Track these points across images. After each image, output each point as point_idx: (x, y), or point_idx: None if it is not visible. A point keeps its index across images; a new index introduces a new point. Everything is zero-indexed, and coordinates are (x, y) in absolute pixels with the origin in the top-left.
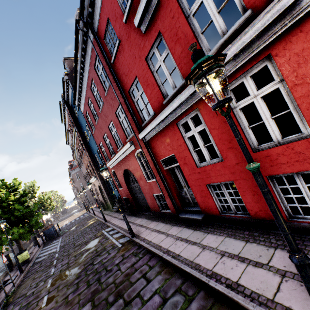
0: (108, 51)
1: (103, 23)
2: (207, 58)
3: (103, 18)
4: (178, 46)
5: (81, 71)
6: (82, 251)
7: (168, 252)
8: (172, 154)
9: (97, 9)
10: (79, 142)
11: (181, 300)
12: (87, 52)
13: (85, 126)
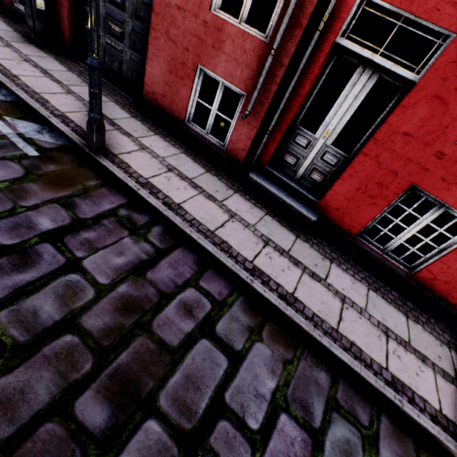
0: None
1: None
2: None
3: None
4: None
5: None
6: None
7: (261, 276)
8: (441, 28)
9: None
10: None
11: (356, 440)
12: None
13: None
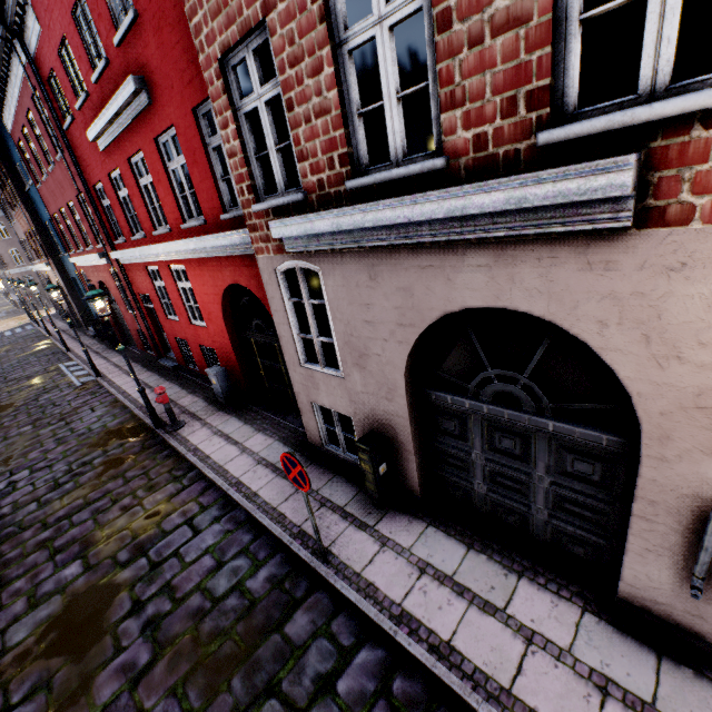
0: (58, 106)
1: (45, 63)
2: (91, 296)
3: (44, 57)
4: (135, 200)
5: (3, 74)
6: (21, 387)
7: (124, 393)
8: (148, 294)
9: (32, 34)
10: (2, 177)
11: (111, 420)
12: (16, 63)
13: (18, 157)
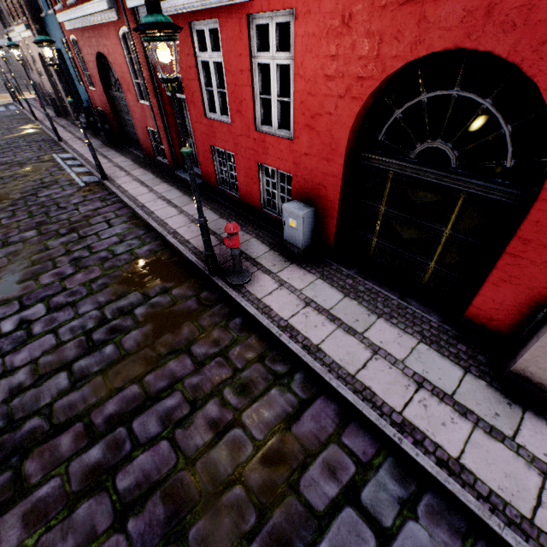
0: None
1: None
2: (152, 25)
3: None
4: None
5: None
6: (14, 174)
7: (143, 207)
8: (179, 75)
9: None
10: None
11: (138, 244)
12: None
13: None
